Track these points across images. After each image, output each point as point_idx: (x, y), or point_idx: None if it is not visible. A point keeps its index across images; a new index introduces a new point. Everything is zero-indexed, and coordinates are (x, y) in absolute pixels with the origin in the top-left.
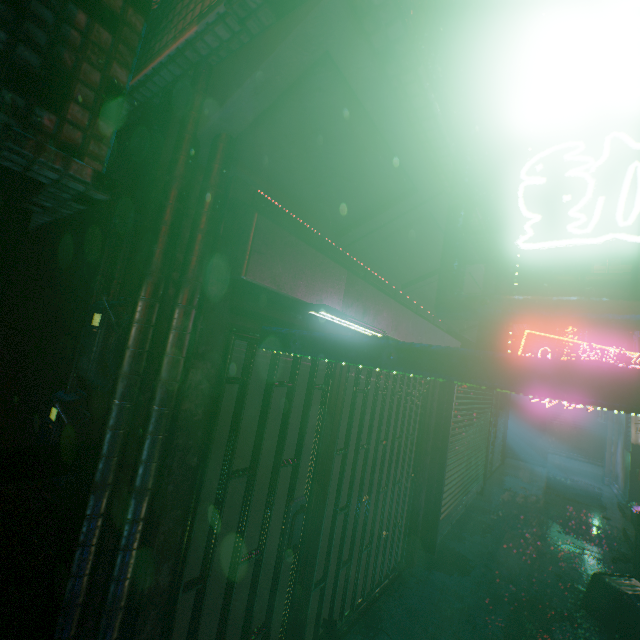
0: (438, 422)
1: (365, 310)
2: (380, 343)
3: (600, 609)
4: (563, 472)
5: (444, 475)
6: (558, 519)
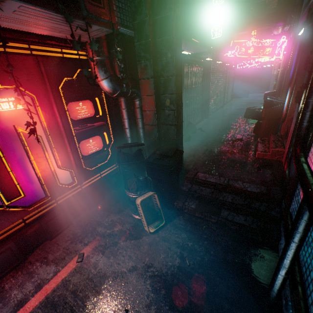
0: (207, 82)
1: (188, 49)
2: (199, 53)
3: (247, 115)
4: (254, 97)
5: (209, 97)
6: (245, 107)
